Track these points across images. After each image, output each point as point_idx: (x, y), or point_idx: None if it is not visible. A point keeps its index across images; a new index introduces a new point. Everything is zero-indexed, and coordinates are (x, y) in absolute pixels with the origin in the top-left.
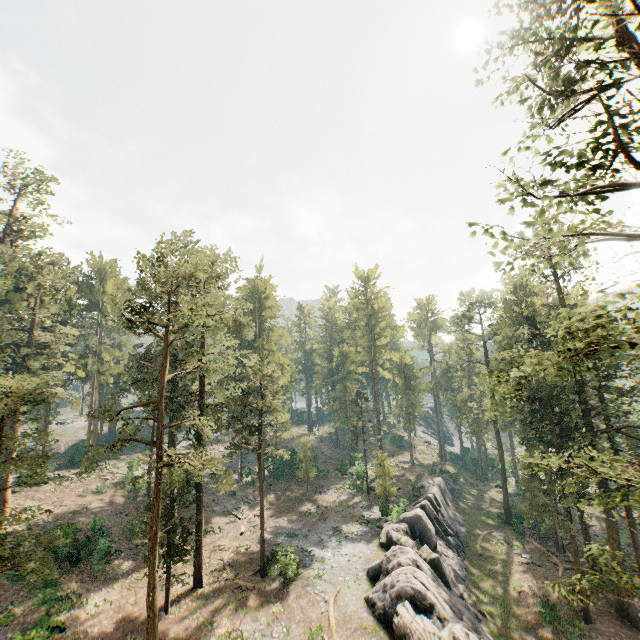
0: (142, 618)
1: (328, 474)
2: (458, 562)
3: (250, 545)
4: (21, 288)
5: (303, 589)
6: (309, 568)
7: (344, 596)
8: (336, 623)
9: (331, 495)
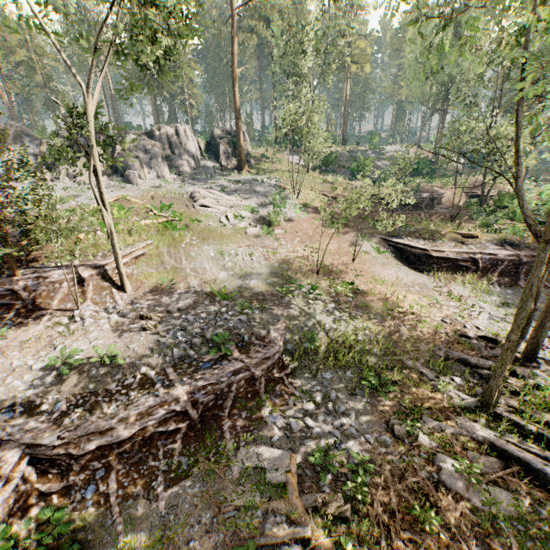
0: None
1: None
2: None
3: None
4: None
5: None
6: None
7: None
8: None
9: None
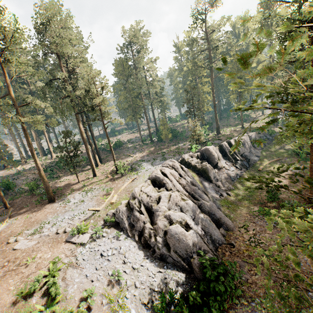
0: (72, 184)
1: (188, 138)
2: (236, 173)
3: (125, 164)
4: (27, 71)
5: (126, 178)
6: (137, 171)
7: (138, 180)
8: (124, 189)
9: (178, 145)
